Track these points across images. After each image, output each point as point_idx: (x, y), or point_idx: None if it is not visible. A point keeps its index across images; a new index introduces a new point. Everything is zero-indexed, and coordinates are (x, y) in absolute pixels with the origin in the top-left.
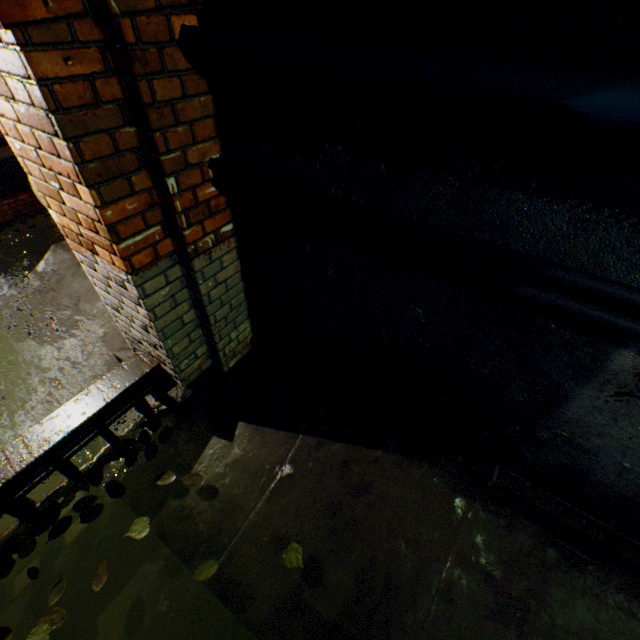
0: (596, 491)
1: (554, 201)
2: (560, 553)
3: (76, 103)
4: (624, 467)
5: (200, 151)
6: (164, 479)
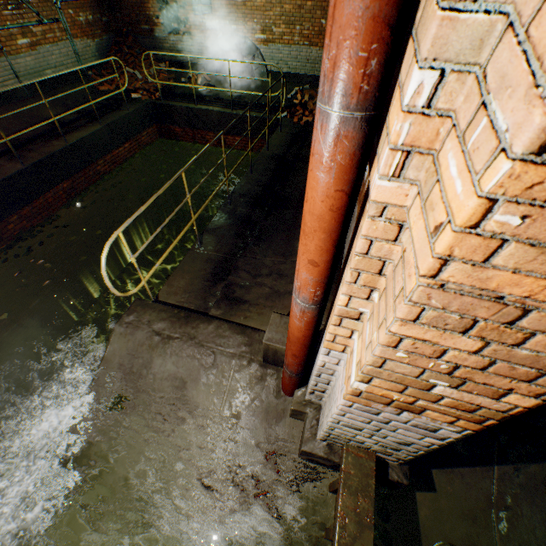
0: None
1: None
2: None
3: None
4: None
5: None
6: None
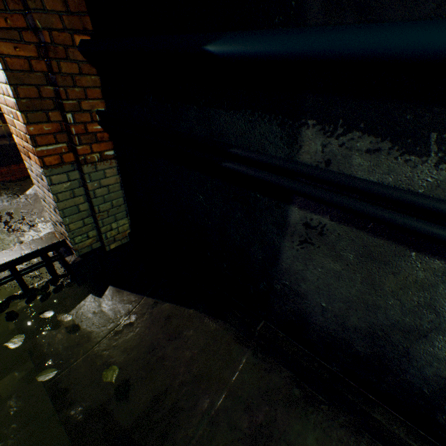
0: (317, 334)
1: (236, 112)
2: (302, 393)
3: (19, 69)
4: (323, 307)
5: (91, 104)
6: (46, 314)
